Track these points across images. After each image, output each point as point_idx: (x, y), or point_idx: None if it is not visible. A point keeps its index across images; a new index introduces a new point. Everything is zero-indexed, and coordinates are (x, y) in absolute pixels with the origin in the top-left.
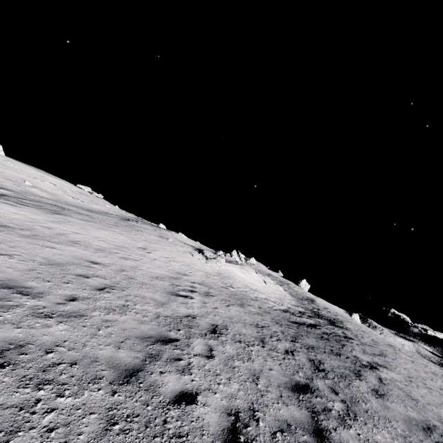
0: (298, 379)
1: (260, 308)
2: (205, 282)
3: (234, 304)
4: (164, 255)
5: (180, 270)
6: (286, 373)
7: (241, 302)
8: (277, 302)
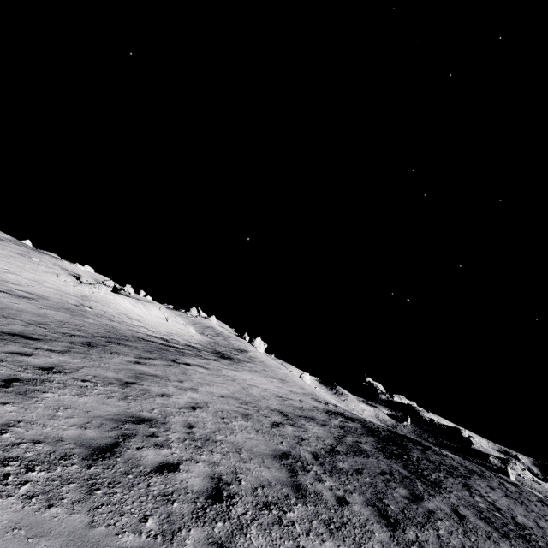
0: (34, 336)
1: (110, 325)
2: (45, 295)
3: (62, 311)
4: (2, 266)
5: (12, 280)
6: (23, 331)
7: (80, 314)
8: (157, 332)
